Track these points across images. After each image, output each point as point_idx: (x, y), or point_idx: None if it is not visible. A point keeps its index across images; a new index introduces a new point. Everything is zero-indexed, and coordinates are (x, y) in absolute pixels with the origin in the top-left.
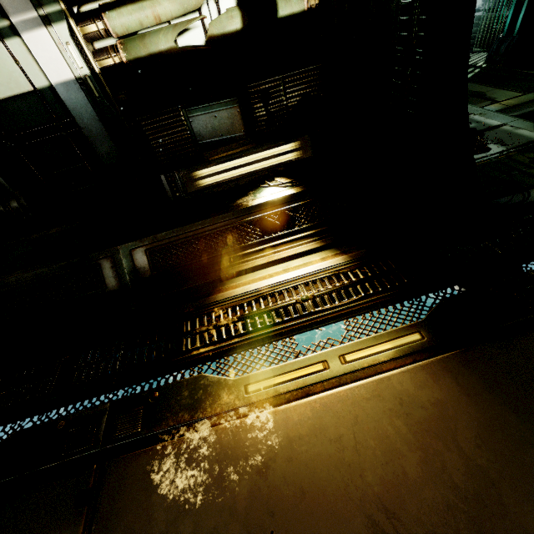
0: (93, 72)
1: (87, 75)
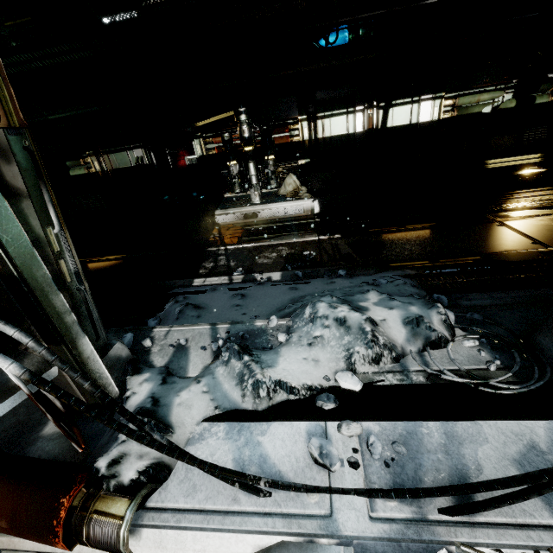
0: (438, 119)
1: (435, 120)
